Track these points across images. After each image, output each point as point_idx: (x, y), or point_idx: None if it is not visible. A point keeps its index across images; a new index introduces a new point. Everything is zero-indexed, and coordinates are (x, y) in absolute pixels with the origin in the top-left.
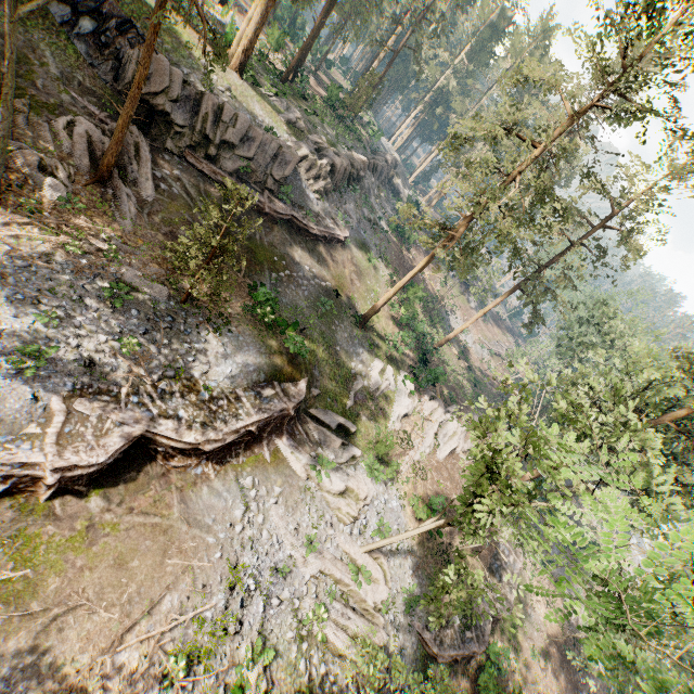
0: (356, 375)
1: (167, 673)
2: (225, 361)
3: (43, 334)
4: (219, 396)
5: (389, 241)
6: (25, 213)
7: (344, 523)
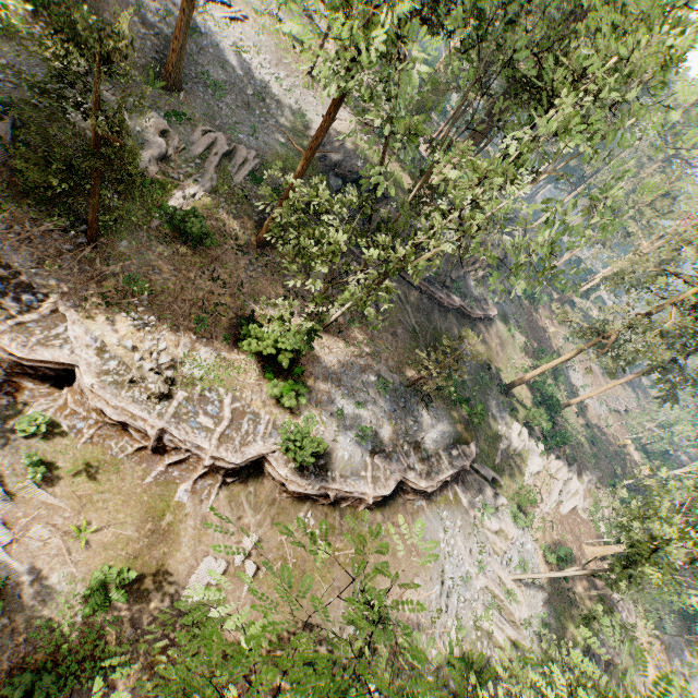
0: (501, 436)
1: (420, 624)
2: (432, 430)
3: (358, 415)
4: (431, 455)
5: (522, 305)
6: (335, 333)
7: (498, 554)
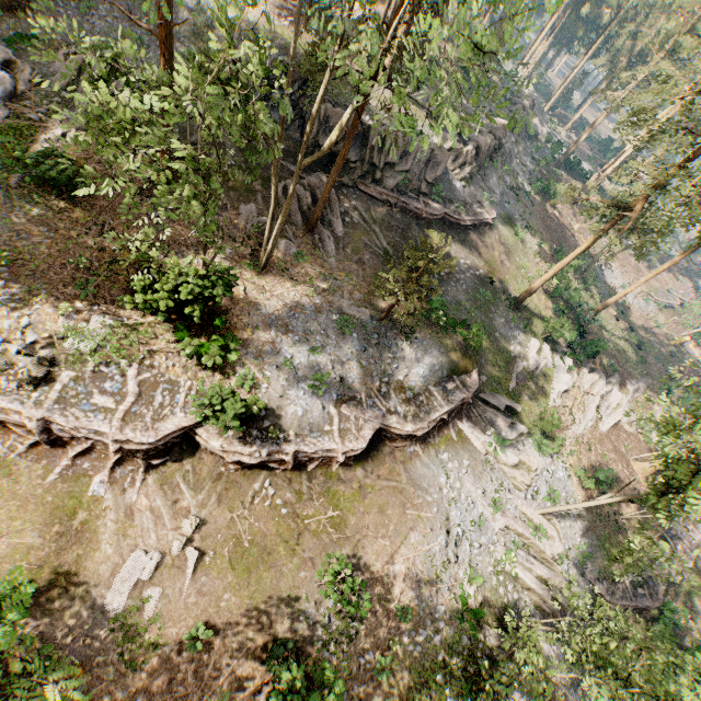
0: (515, 358)
1: (421, 581)
2: (418, 364)
3: (315, 363)
4: (419, 393)
5: (533, 203)
6: (279, 273)
7: (519, 489)
